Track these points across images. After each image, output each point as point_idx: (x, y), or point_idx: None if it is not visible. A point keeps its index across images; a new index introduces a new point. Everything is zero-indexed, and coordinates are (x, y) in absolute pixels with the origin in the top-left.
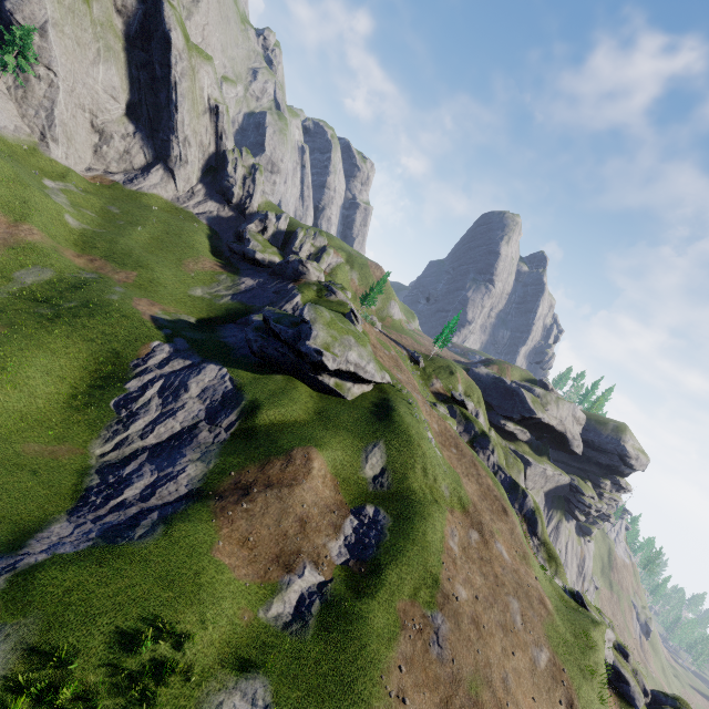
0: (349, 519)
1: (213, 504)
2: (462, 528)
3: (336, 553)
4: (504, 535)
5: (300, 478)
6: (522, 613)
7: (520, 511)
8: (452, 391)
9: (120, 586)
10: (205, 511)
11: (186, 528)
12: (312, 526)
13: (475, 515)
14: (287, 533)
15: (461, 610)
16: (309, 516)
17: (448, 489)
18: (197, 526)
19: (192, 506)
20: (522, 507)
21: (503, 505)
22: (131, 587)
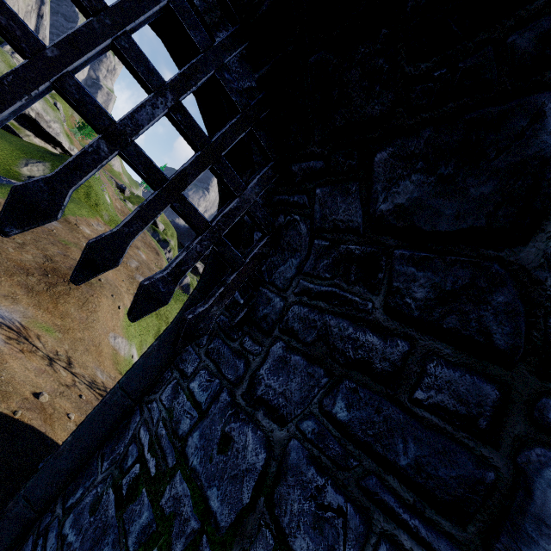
0: None
1: None
2: None
3: None
4: (149, 255)
5: None
6: (139, 266)
7: (179, 284)
8: None
9: None
10: None
11: None
12: None
13: None
14: None
15: (79, 232)
16: None
17: (108, 217)
18: None
19: None
20: (182, 282)
21: (158, 252)
22: None
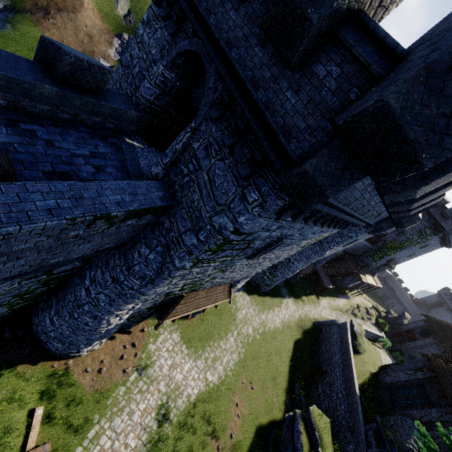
0: (115, 39)
1: (29, 17)
2: None
3: (113, 56)
4: None
5: (78, 7)
6: None
7: None
8: None
9: (12, 50)
10: (27, 20)
11: (25, 28)
12: (96, 40)
13: None
14: (83, 42)
15: None
16: (92, 34)
17: None
18: (30, 28)
19: (16, 16)
20: None
21: None
22: (18, 51)
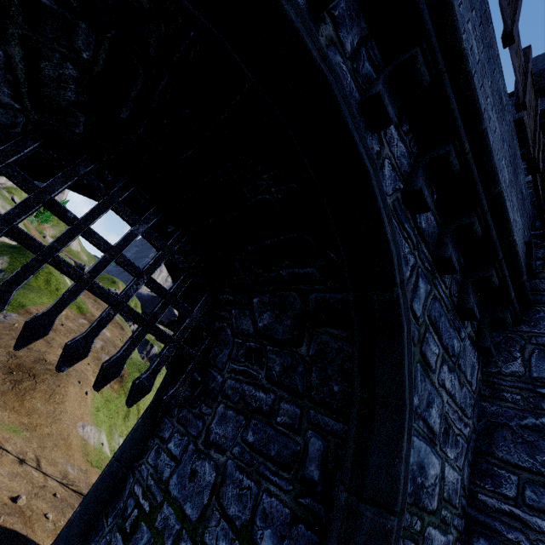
0: None
1: None
2: (73, 315)
3: None
4: (114, 332)
5: None
6: (104, 346)
7: (147, 355)
8: (109, 287)
9: None
10: None
11: None
12: None
13: (91, 317)
14: None
15: None
16: None
17: None
18: None
19: None
20: (149, 353)
21: (122, 327)
22: None
